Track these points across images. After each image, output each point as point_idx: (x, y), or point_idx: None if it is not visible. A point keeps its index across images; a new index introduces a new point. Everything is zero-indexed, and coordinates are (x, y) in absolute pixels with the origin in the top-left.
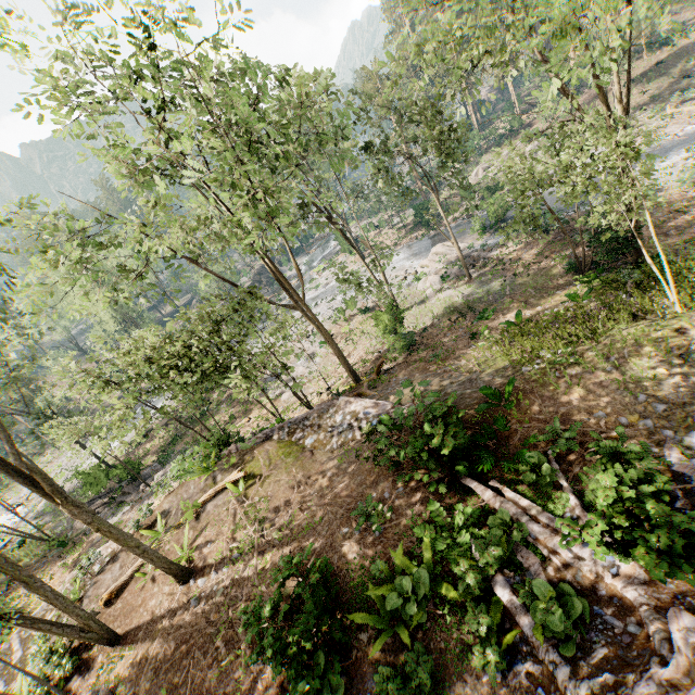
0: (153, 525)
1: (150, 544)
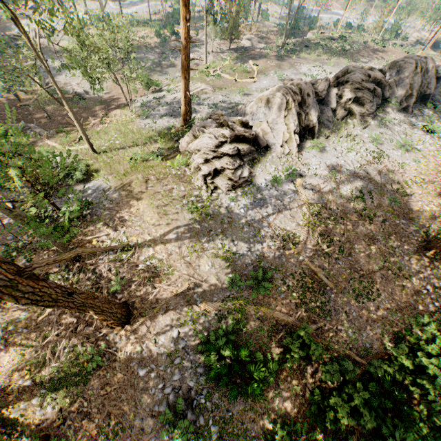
0: None
1: None
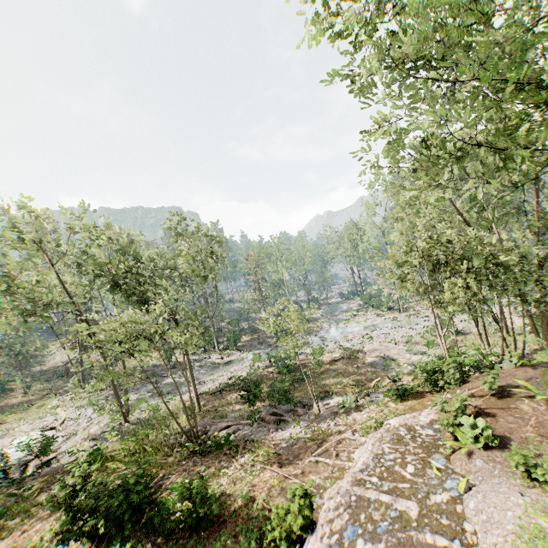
0: (505, 392)
1: (543, 402)
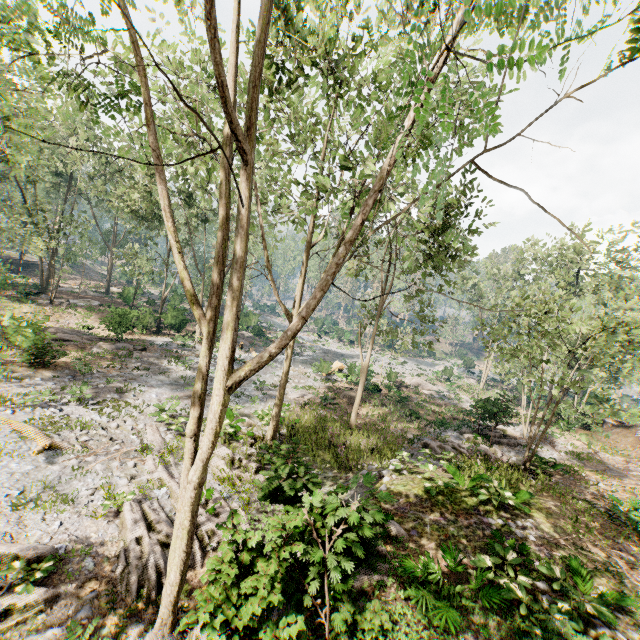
0: None
1: None
